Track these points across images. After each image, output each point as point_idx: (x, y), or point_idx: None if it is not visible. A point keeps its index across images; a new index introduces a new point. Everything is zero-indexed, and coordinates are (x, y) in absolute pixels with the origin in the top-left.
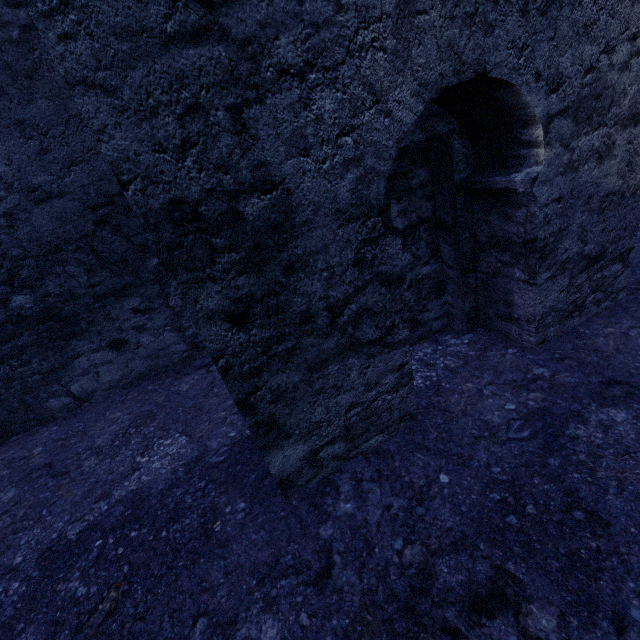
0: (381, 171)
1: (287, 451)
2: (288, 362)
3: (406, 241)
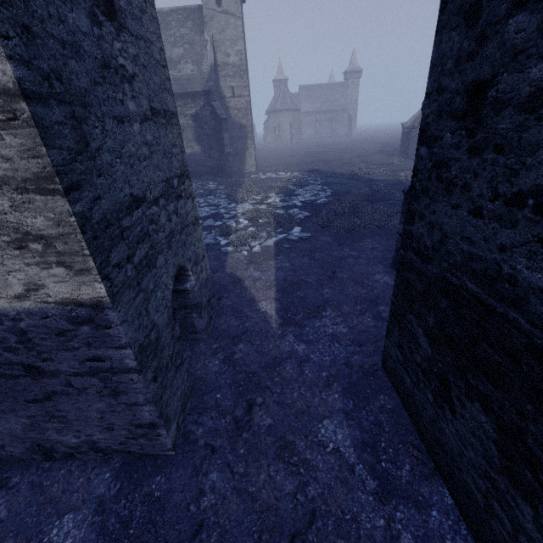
0: (171, 305)
1: (172, 429)
2: (166, 387)
3: None
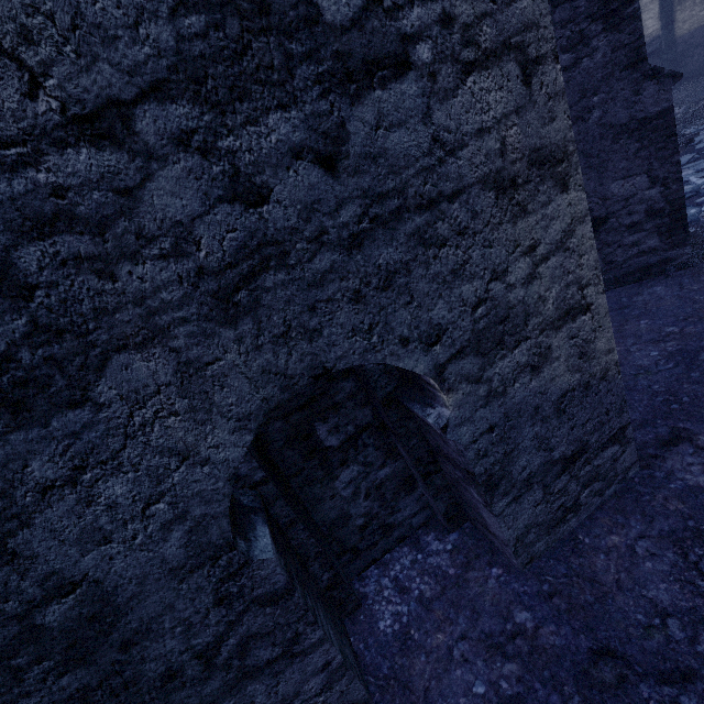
0: (218, 512)
1: None
2: None
3: (348, 454)
